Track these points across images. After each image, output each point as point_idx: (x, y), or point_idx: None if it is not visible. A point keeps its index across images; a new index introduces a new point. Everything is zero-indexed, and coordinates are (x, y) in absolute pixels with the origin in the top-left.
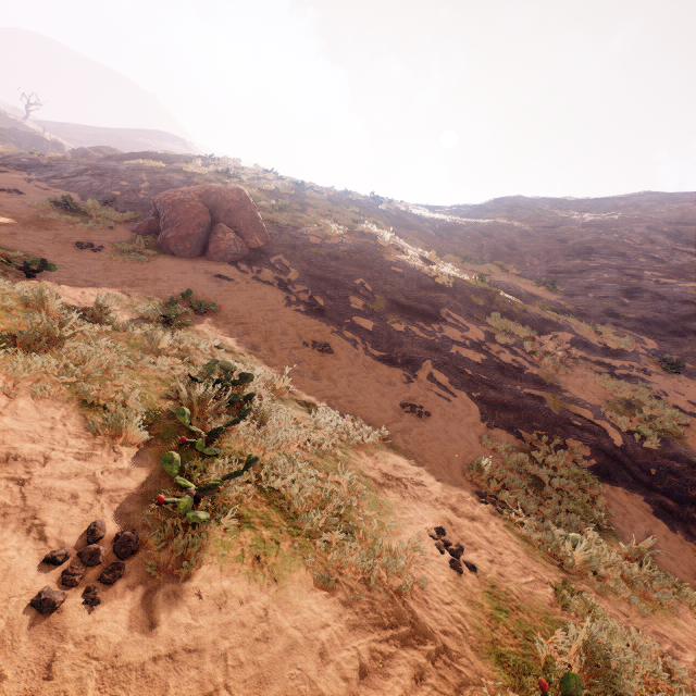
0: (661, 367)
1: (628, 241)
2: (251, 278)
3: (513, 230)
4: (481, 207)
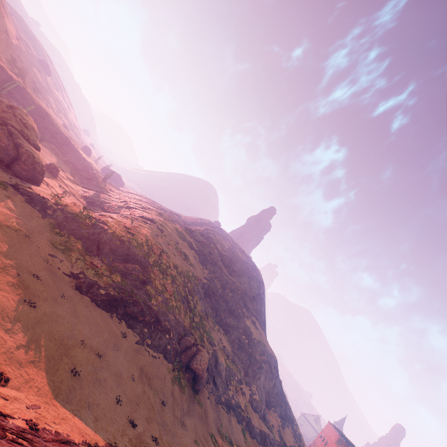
0: (245, 384)
1: (238, 307)
2: (209, 392)
3: (218, 292)
4: (206, 255)
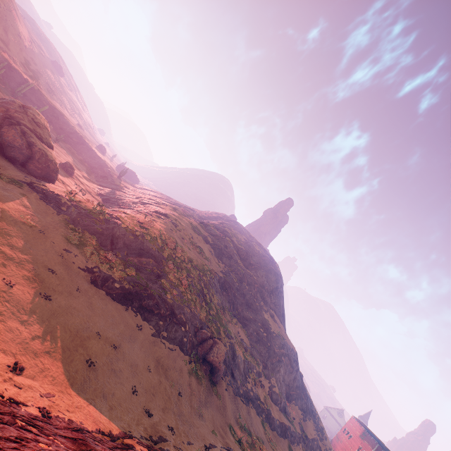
0: (264, 377)
1: (255, 300)
2: (227, 384)
3: (235, 285)
4: (221, 249)
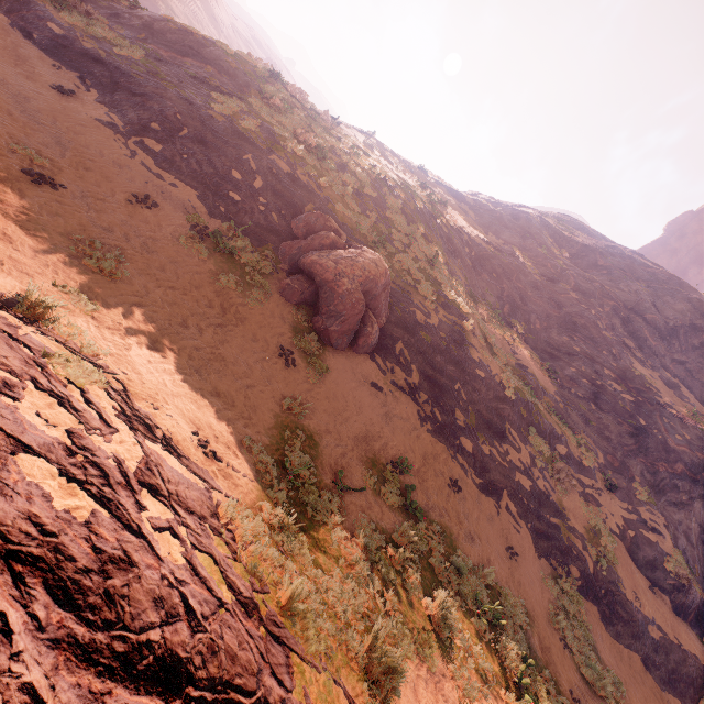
0: (605, 485)
1: (599, 324)
2: (391, 383)
3: (528, 276)
4: (500, 218)
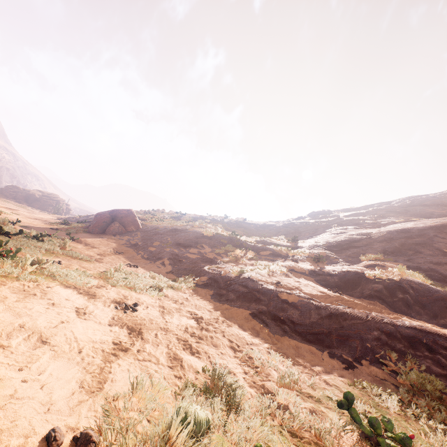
0: (312, 260)
1: (365, 218)
2: (116, 238)
3: (302, 222)
4: (298, 217)
